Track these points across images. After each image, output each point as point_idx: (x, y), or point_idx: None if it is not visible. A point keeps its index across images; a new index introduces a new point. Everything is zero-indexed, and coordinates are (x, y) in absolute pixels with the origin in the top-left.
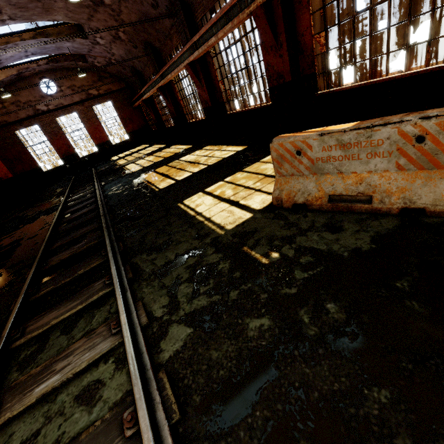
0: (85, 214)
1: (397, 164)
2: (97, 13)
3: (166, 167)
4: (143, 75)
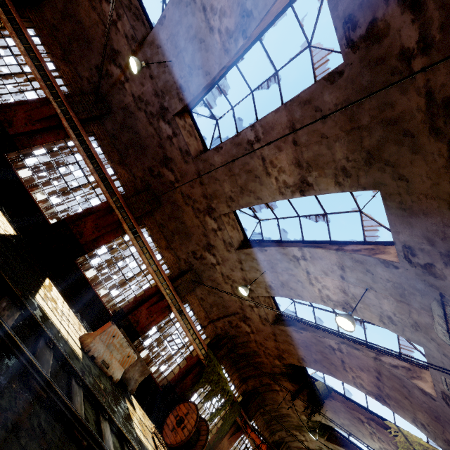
0: None
1: (120, 359)
2: None
3: None
4: None
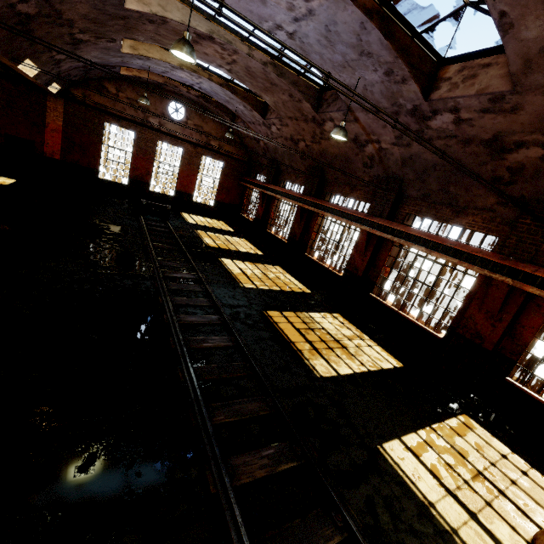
0: (220, 351)
1: None
2: (304, 122)
3: (298, 319)
4: (281, 175)
